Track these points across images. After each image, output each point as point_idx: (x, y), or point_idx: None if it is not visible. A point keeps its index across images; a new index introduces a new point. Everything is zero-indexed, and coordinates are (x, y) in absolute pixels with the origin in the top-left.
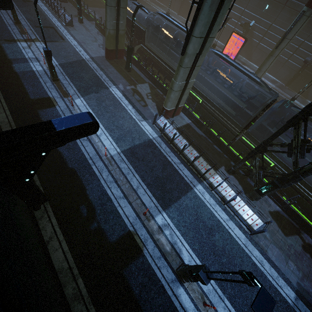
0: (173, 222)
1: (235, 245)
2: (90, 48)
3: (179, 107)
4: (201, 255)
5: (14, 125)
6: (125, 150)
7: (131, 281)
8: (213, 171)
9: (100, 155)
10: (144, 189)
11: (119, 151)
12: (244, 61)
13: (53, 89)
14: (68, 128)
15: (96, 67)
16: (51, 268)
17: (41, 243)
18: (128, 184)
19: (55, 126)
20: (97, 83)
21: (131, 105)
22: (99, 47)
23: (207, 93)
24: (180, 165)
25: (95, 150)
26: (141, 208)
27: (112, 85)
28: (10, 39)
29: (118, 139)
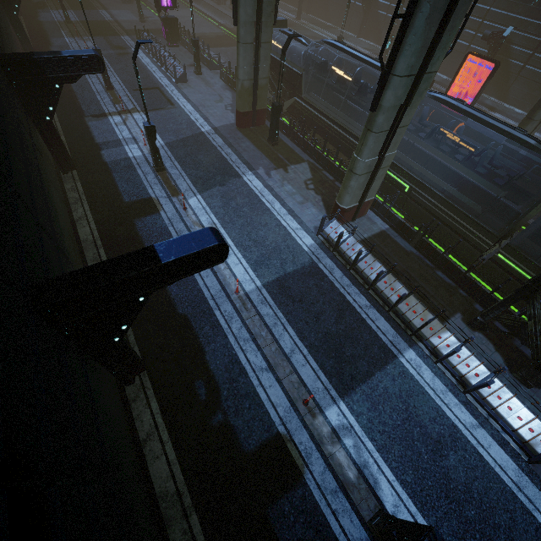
0: (359, 422)
1: (494, 482)
2: (212, 112)
3: (365, 201)
4: (420, 496)
5: (101, 245)
6: (269, 283)
7: (283, 532)
8: (439, 325)
9: (227, 292)
10: (304, 356)
11: (259, 284)
12: (493, 103)
13: (156, 185)
14: (179, 258)
15: (221, 143)
16: (149, 489)
17: (135, 444)
18: (276, 345)
19: (159, 254)
20: (222, 169)
21: (279, 203)
22: (226, 109)
23: (421, 172)
24: (370, 311)
25: (219, 283)
26: (299, 392)
27: (247, 171)
28: (99, 113)
29: (257, 263)
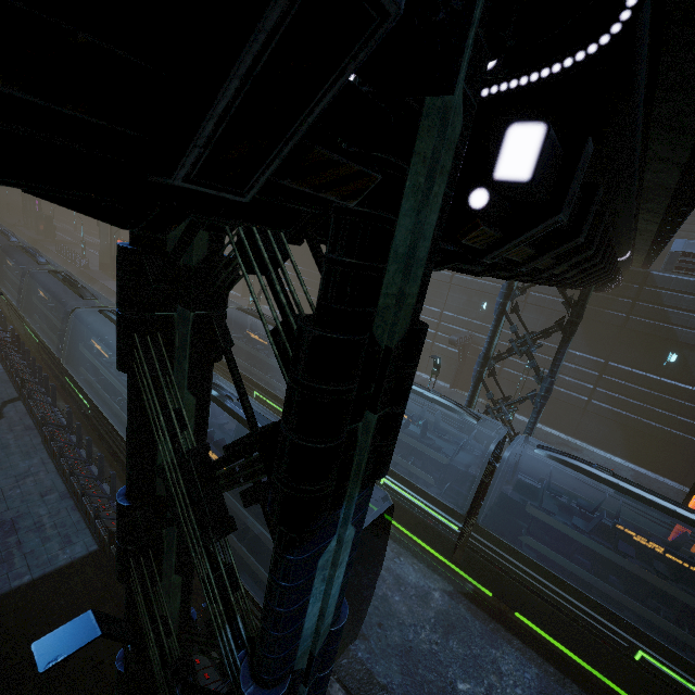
0: None
1: None
2: None
3: None
4: None
5: None
6: None
7: None
8: None
9: None
10: None
11: None
12: None
13: None
14: None
15: None
16: None
17: None
18: None
19: None
20: None
21: None
22: None
23: None
24: None
25: None
26: None
27: None
28: None
29: None
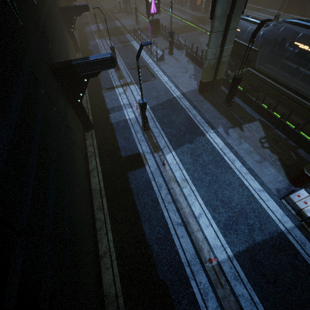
0: None
1: None
2: (181, 81)
3: None
4: None
5: (104, 194)
6: (240, 253)
7: None
8: None
9: (201, 258)
10: None
11: (230, 253)
12: None
13: (143, 142)
14: None
15: (188, 105)
16: None
17: None
18: None
19: None
20: (190, 127)
21: (239, 161)
22: (190, 78)
23: None
24: None
25: (193, 246)
26: None
27: (209, 129)
28: (110, 87)
29: (225, 226)
